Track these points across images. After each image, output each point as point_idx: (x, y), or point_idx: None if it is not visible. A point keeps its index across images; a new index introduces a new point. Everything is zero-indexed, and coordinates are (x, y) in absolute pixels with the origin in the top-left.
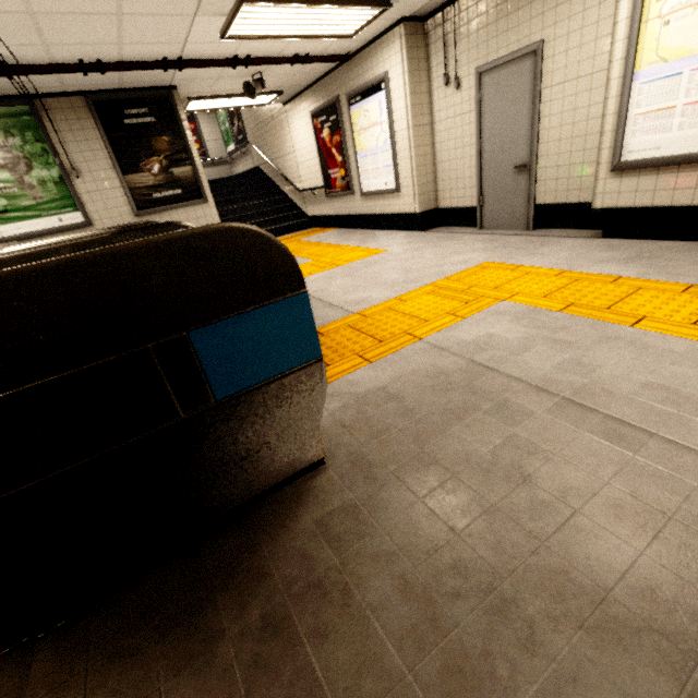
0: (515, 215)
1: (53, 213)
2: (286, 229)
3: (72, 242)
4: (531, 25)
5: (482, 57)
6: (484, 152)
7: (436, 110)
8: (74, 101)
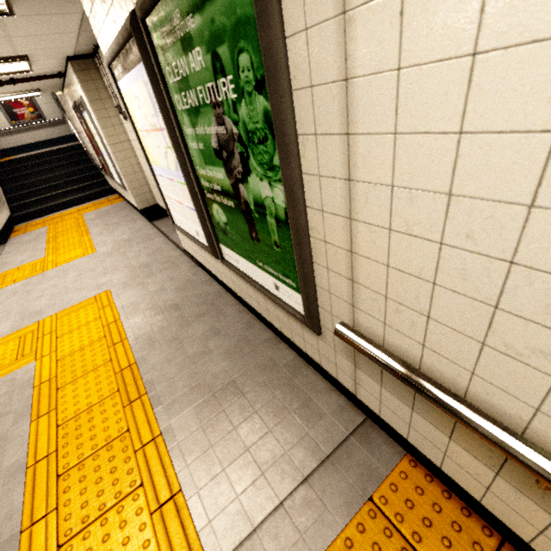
0: None
1: None
2: (89, 197)
3: None
4: None
5: None
6: None
7: (127, 131)
8: None
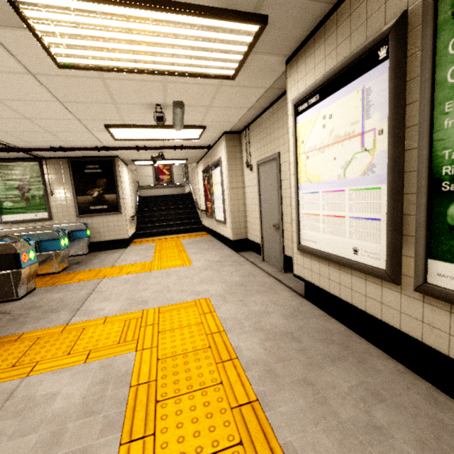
0: (276, 258)
1: (34, 211)
2: (186, 230)
3: None
4: (275, 143)
5: (259, 156)
6: (262, 211)
7: (245, 180)
8: (62, 161)
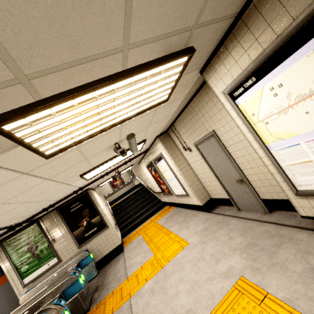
0: (253, 204)
1: (46, 262)
2: (154, 212)
3: None
4: (205, 126)
5: (193, 139)
6: (217, 174)
7: (187, 159)
8: (52, 213)
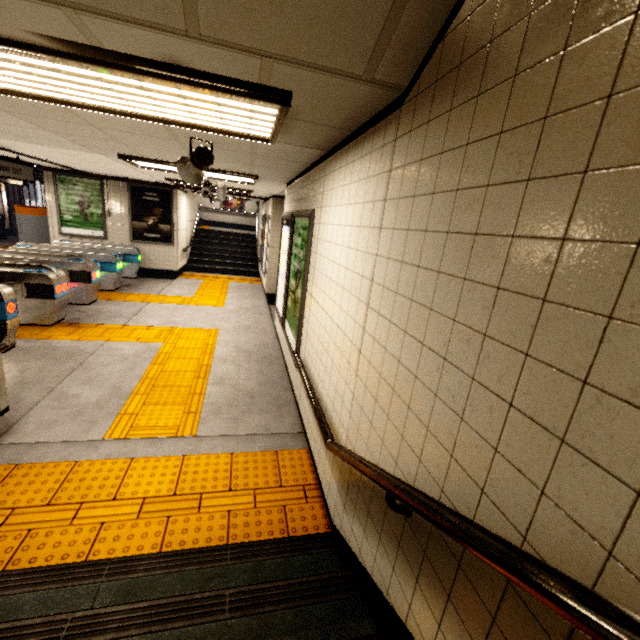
0: None
1: (91, 229)
2: (240, 272)
3: (7, 263)
4: None
5: None
6: None
7: None
8: (122, 184)
